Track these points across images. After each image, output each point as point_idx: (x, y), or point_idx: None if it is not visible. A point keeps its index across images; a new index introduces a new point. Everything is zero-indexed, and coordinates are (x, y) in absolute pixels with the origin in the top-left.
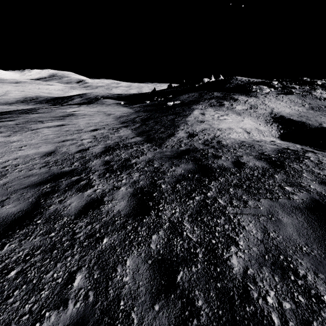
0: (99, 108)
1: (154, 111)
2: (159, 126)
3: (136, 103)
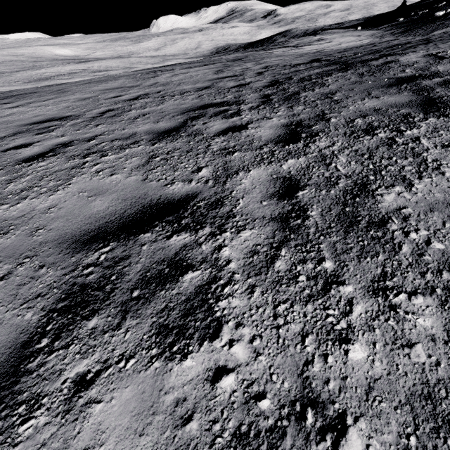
0: (338, 34)
1: (413, 25)
2: (425, 29)
3: (381, 24)
